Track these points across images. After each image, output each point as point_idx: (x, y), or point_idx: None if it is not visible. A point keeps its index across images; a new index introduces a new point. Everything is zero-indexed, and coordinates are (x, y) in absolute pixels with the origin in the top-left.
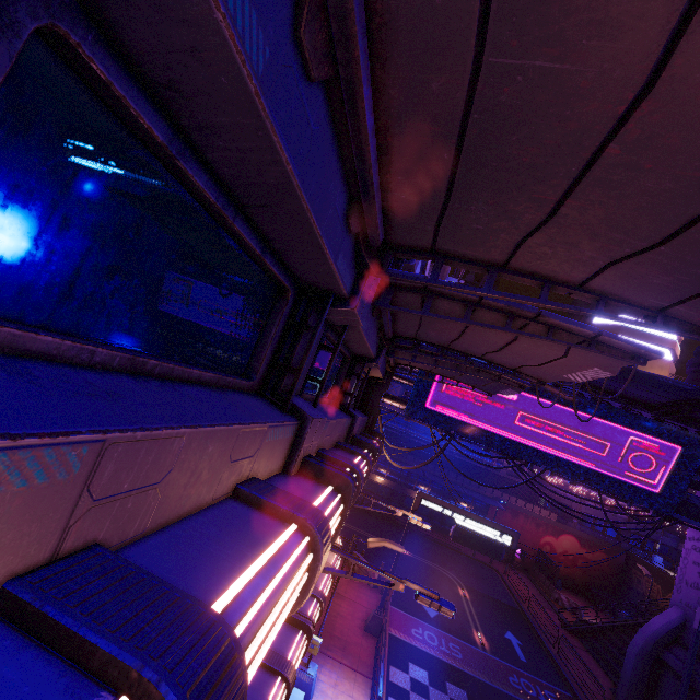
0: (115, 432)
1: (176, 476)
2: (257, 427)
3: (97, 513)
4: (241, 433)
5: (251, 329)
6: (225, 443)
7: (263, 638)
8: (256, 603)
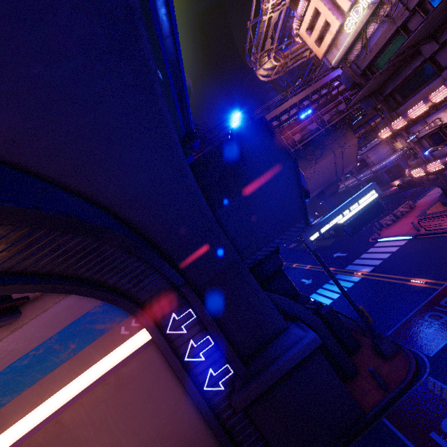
0: (406, 103)
1: (415, 101)
2: (424, 89)
3: (410, 106)
4: (421, 92)
5: (431, 70)
6: (419, 95)
7: (411, 112)
8: (411, 110)
